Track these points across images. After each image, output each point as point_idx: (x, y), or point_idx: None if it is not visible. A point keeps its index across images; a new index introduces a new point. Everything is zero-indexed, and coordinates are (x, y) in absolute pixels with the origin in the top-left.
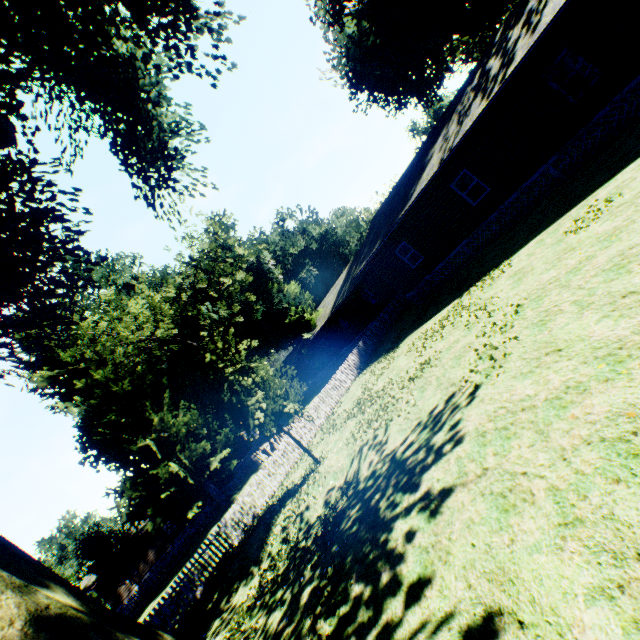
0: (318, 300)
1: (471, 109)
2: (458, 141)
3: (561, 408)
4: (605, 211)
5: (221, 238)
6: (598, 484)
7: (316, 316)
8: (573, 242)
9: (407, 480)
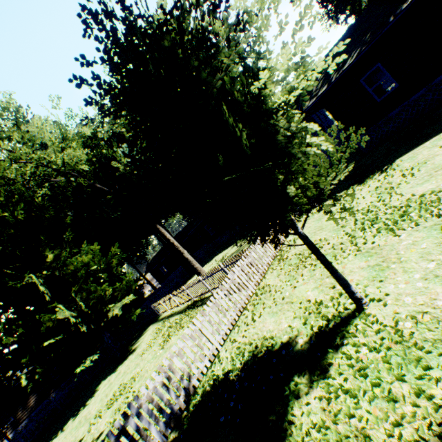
0: None
1: None
2: None
3: None
4: None
5: None
6: None
7: None
8: None
9: None
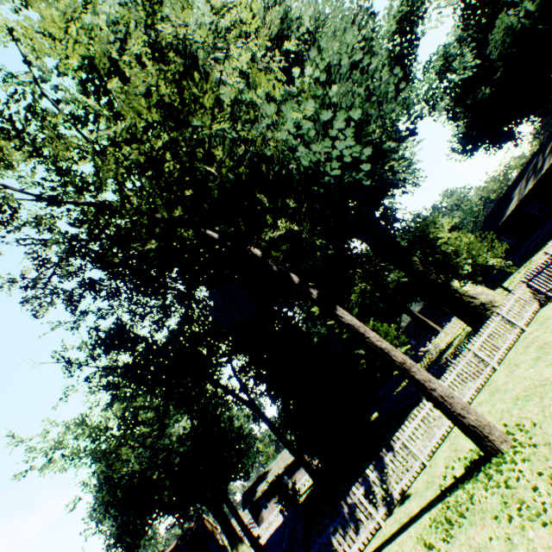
0: None
1: (529, 181)
2: (523, 196)
3: None
4: None
5: None
6: None
7: None
8: None
9: None
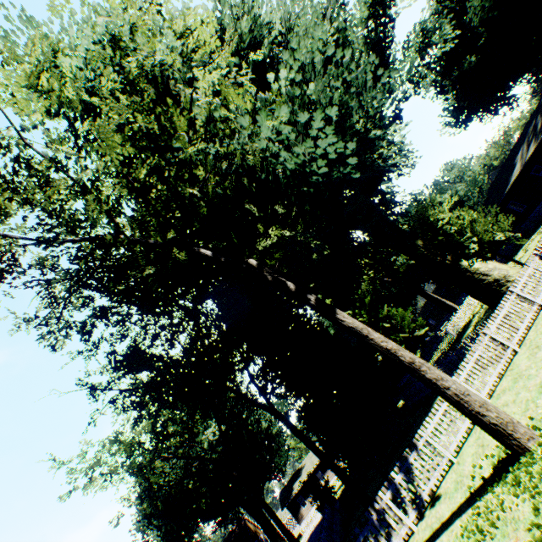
0: None
1: (530, 144)
2: (526, 160)
3: None
4: None
5: None
6: None
7: None
8: None
9: None
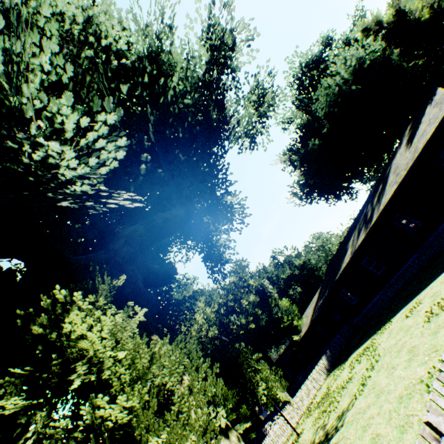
0: (304, 306)
1: (361, 232)
2: (356, 248)
3: (363, 413)
4: (415, 310)
5: (241, 272)
6: (356, 440)
7: (301, 322)
8: (403, 324)
9: (326, 443)
